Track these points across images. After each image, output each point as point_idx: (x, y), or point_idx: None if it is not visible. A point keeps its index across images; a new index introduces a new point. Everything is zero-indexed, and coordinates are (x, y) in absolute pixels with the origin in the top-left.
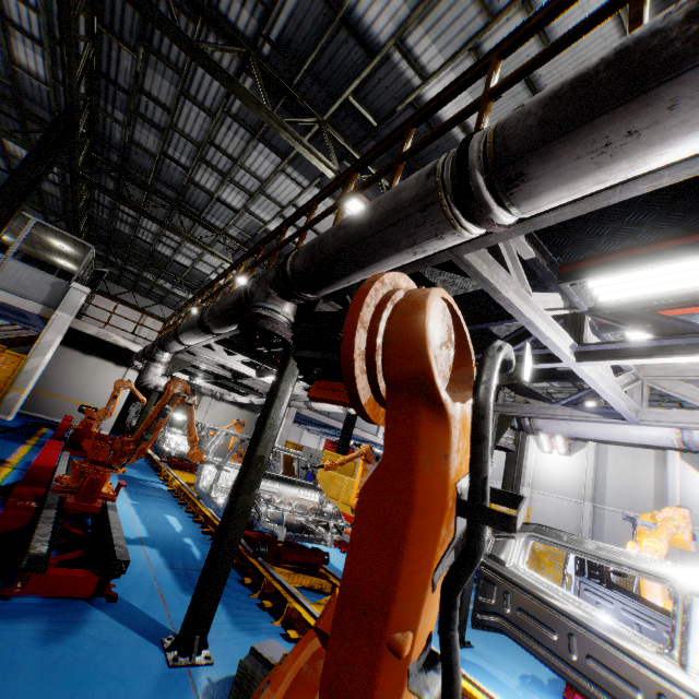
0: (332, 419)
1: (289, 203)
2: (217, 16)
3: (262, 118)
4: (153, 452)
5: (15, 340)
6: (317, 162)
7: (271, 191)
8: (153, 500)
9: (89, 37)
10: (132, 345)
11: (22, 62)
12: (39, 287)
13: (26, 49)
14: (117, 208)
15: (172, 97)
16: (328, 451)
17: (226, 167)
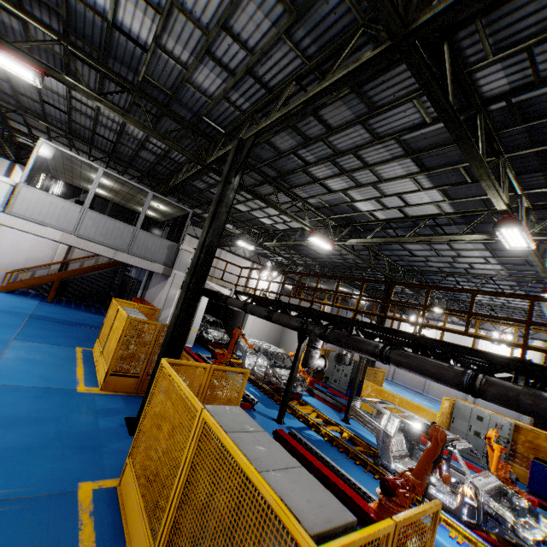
0: None
1: (396, 195)
2: (468, 79)
3: (476, 172)
4: (263, 383)
5: (102, 267)
6: (498, 200)
7: (383, 185)
8: (347, 468)
9: (297, 77)
10: (222, 289)
11: (195, 81)
12: (159, 251)
13: (209, 73)
14: (205, 174)
15: (343, 121)
16: (369, 367)
17: (351, 167)
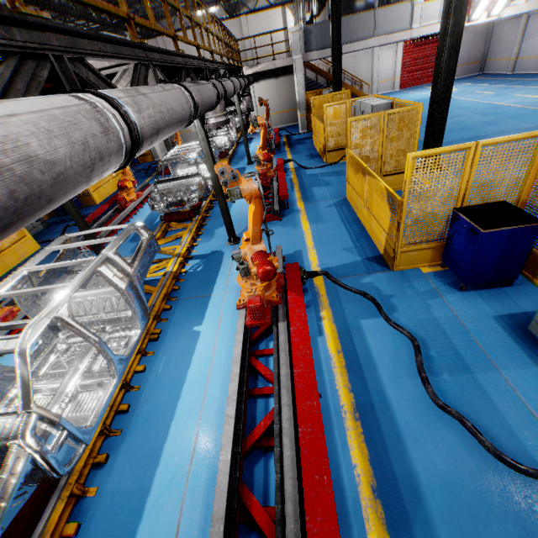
0: (345, 45)
1: None
2: None
3: None
4: None
5: None
6: None
7: None
8: None
9: None
10: None
11: None
12: None
13: None
14: None
15: None
16: (313, 98)
17: None
